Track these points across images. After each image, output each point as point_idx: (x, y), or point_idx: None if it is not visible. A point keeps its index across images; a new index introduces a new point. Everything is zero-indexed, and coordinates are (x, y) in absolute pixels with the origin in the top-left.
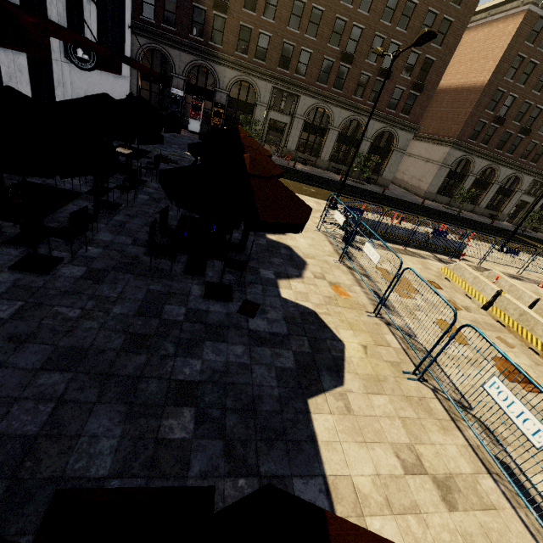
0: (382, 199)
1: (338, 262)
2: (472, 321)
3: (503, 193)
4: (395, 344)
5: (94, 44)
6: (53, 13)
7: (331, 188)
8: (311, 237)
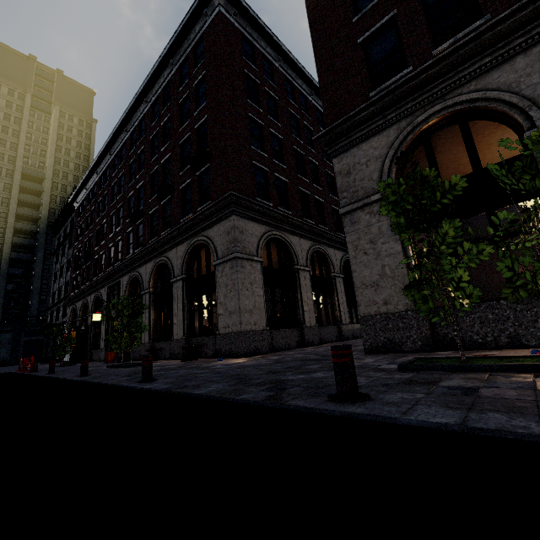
0: None
1: None
2: None
3: None
4: None
5: None
6: None
7: None
8: None
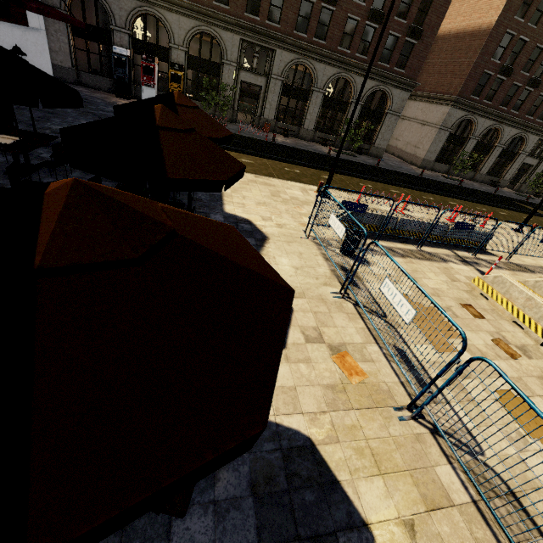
0: (378, 174)
1: (338, 296)
2: (541, 380)
3: (506, 156)
4: (459, 493)
5: None
6: None
7: (318, 166)
8: (298, 253)
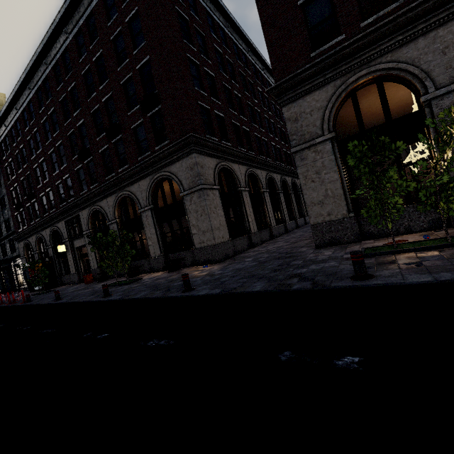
0: None
1: None
2: None
3: None
4: None
5: None
6: None
7: None
8: None
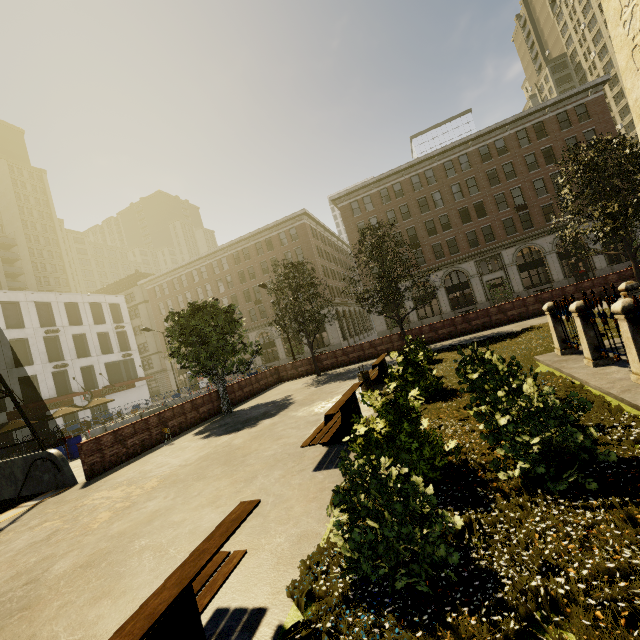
0: None
1: None
2: None
3: (458, 288)
4: None
5: (75, 394)
6: (76, 390)
7: None
8: None
